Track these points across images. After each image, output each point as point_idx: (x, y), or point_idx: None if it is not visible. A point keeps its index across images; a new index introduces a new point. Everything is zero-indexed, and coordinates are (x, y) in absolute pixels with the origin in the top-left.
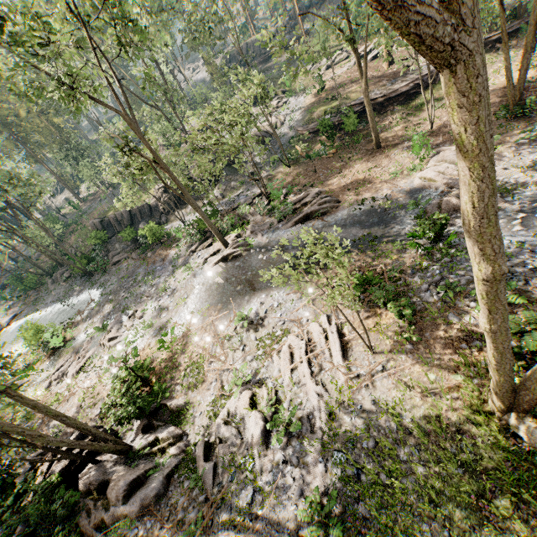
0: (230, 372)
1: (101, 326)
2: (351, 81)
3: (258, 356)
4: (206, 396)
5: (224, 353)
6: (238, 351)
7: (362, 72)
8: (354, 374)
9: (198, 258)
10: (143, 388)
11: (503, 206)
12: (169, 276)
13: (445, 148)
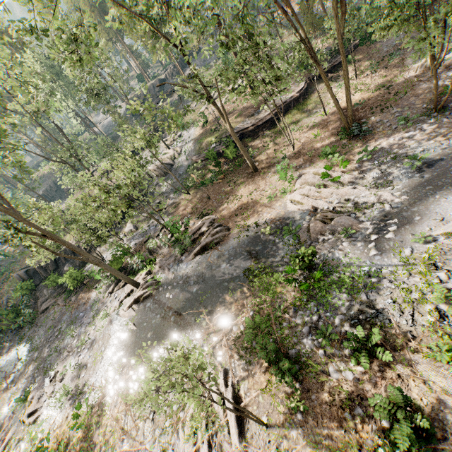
0: (140, 451)
1: (24, 395)
2: (228, 113)
3: (165, 428)
4: None
5: (135, 426)
6: (148, 422)
7: (224, 118)
8: None
9: (115, 299)
10: None
11: (359, 228)
12: (89, 324)
13: (305, 171)
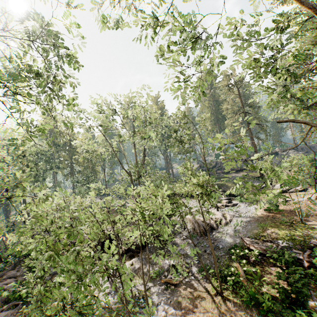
0: None
1: None
2: (316, 213)
3: None
4: None
5: None
6: None
7: None
8: None
9: None
10: None
11: None
12: None
13: None
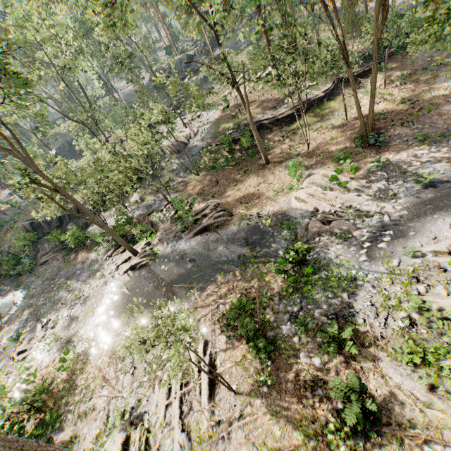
0: (118, 399)
1: (16, 336)
2: (250, 101)
3: (143, 383)
4: (92, 428)
5: (116, 377)
6: (128, 375)
7: (246, 106)
8: (214, 421)
9: (112, 263)
10: (39, 415)
11: (355, 233)
12: (85, 282)
13: (315, 171)
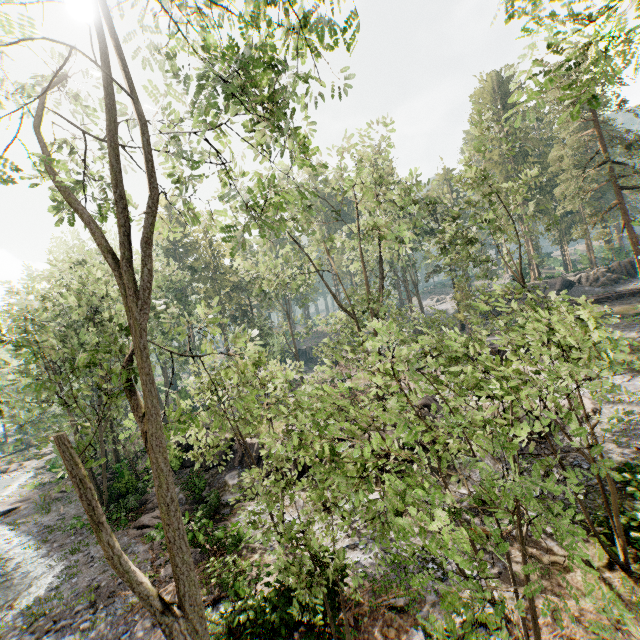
0: None
1: None
2: None
3: None
4: None
5: None
6: None
7: None
8: None
9: None
10: None
11: None
12: None
13: None
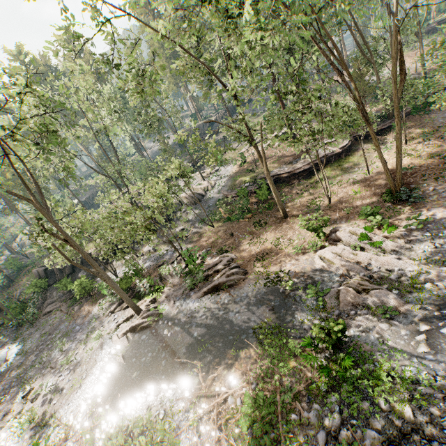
0: None
1: None
2: (266, 157)
3: None
4: None
5: None
6: None
7: (262, 161)
8: None
9: (113, 321)
10: None
11: (403, 309)
12: (81, 342)
13: (341, 228)
